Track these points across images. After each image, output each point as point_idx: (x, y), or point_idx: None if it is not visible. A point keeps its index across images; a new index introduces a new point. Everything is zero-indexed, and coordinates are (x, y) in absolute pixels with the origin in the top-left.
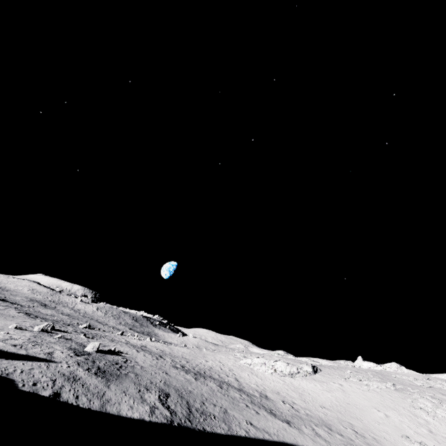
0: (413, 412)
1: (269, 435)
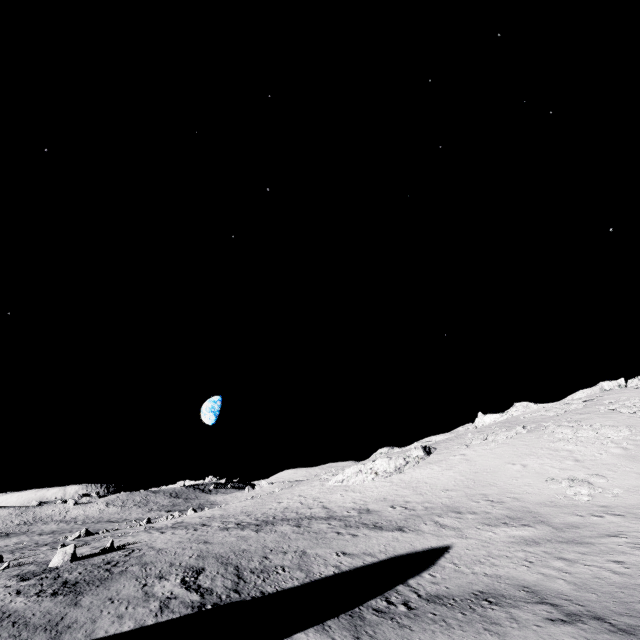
0: (553, 447)
1: (372, 557)
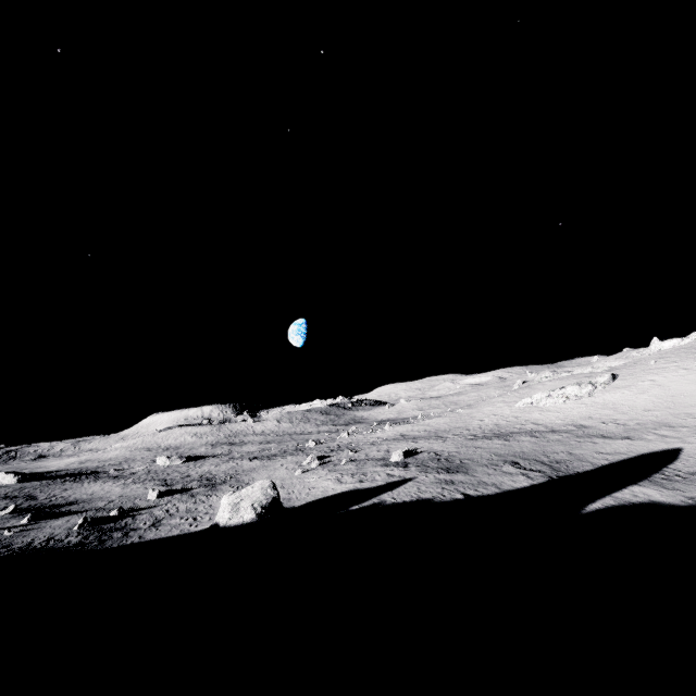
0: None
1: (625, 455)
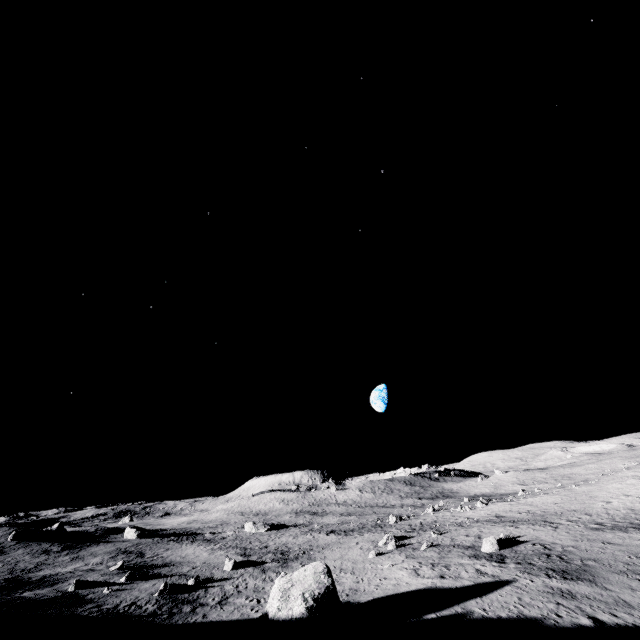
0: None
1: None
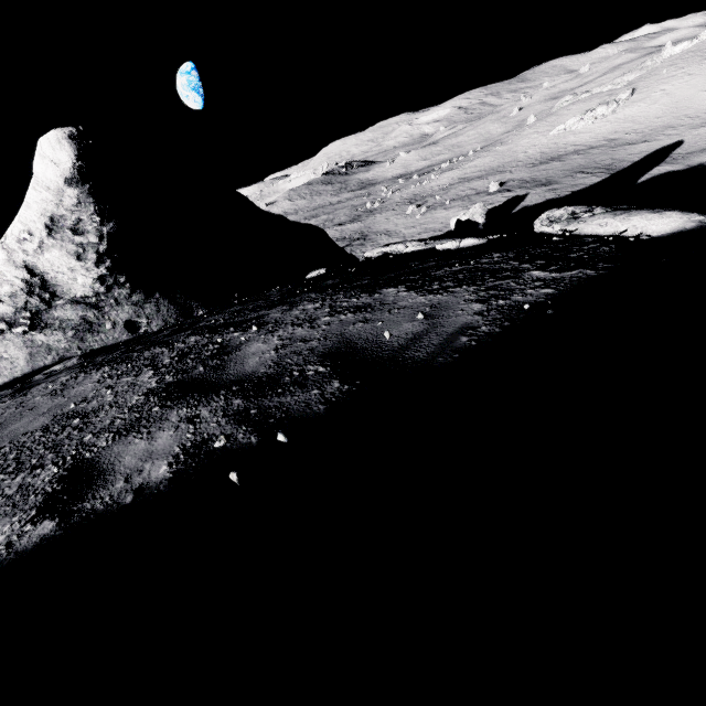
0: None
1: (647, 152)
